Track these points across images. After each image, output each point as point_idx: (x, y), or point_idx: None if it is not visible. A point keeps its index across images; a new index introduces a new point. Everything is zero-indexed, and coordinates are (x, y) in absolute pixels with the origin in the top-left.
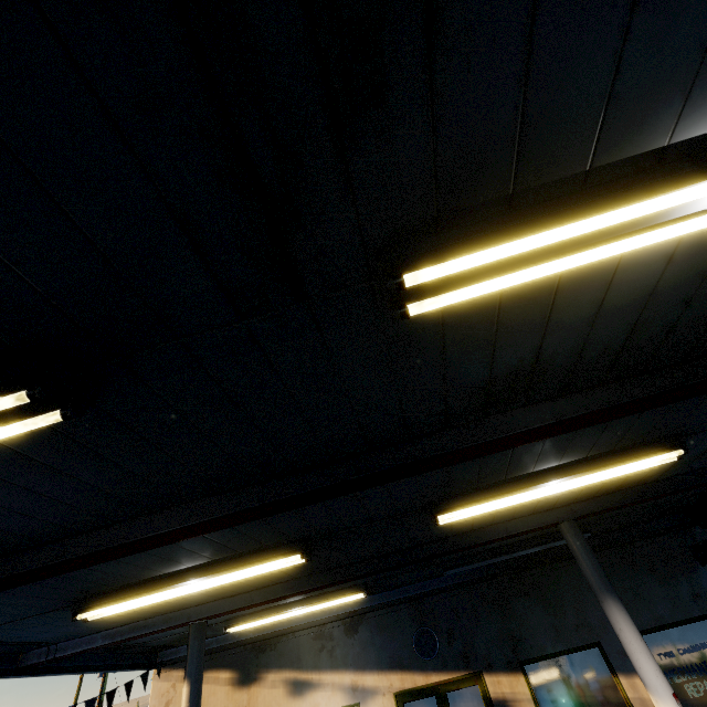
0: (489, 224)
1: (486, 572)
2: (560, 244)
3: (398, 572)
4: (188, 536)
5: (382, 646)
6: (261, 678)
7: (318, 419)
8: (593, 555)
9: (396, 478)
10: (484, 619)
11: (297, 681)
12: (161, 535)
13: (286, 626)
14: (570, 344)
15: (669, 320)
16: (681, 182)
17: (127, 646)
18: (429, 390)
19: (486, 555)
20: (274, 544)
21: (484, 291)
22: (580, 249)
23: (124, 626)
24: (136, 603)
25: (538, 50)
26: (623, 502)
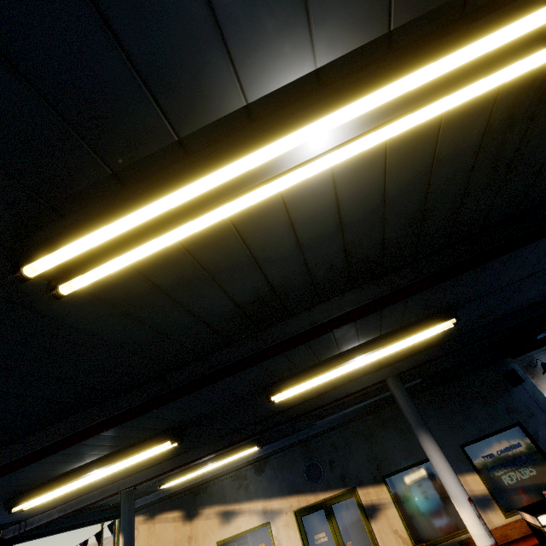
0: (99, 205)
1: (354, 415)
2: (186, 209)
3: (281, 428)
4: (45, 455)
5: (283, 479)
6: (198, 514)
7: (99, 361)
8: (411, 401)
9: (199, 388)
10: (355, 449)
11: (224, 512)
12: (18, 460)
13: (212, 475)
14: (293, 269)
15: (377, 236)
16: (267, 139)
17: (90, 509)
18: (186, 324)
19: (345, 405)
20: (150, 435)
21: (123, 263)
22: (212, 209)
23: (72, 501)
24: (54, 494)
25: (4, 42)
26: (432, 356)
